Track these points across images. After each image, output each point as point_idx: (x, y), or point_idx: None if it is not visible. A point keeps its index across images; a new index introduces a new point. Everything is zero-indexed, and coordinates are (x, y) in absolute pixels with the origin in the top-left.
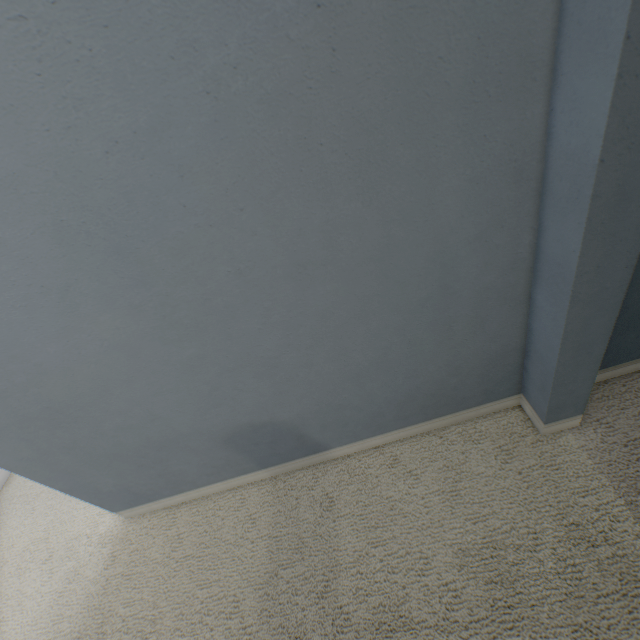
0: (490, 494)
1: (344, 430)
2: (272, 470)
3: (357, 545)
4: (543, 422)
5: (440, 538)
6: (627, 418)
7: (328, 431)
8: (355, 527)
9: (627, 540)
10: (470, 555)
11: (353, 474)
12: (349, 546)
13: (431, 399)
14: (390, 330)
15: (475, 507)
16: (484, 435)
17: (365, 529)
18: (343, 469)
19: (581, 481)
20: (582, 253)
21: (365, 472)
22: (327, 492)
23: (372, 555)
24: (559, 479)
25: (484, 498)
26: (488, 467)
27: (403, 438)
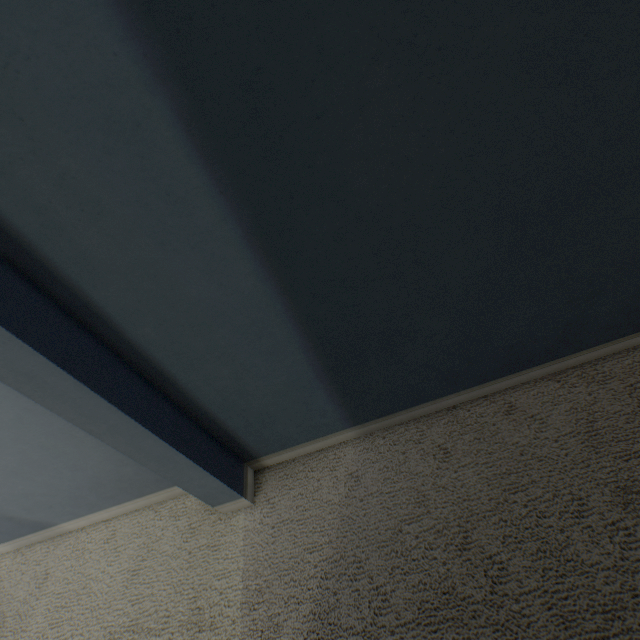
0: (159, 574)
1: (55, 510)
2: (12, 544)
3: (41, 626)
4: (212, 505)
5: (103, 620)
6: (289, 498)
7: (38, 512)
8: (49, 606)
9: (225, 625)
10: (114, 638)
11: (76, 548)
12: (35, 627)
13: (123, 483)
14: (10, 440)
15: (142, 588)
16: (187, 511)
17: (55, 609)
18: (72, 543)
19: (226, 563)
20: (50, 407)
21: (86, 547)
22: (48, 567)
23: (47, 637)
24: (213, 560)
25: (153, 578)
26: (172, 545)
27: (130, 511)
